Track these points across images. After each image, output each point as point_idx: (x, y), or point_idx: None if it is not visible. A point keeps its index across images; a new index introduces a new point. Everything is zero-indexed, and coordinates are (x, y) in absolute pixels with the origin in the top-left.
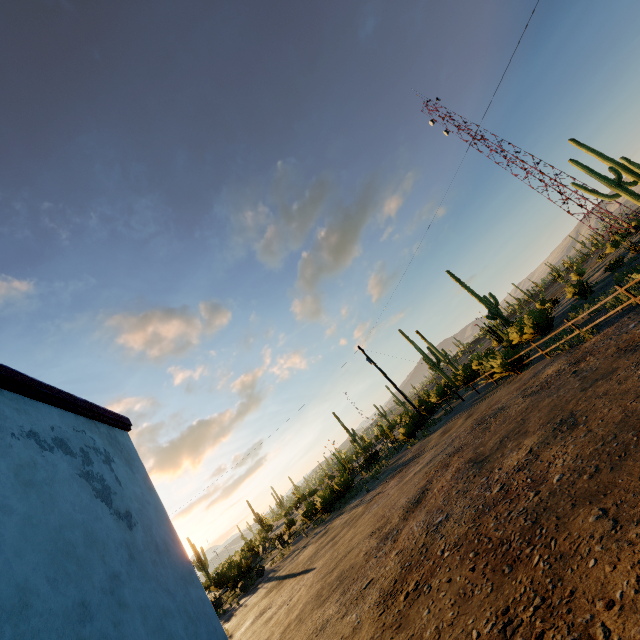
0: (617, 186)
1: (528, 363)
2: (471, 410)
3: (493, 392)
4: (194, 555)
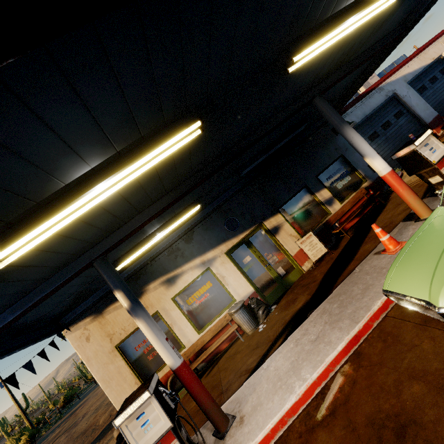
0: None
1: None
2: None
3: None
4: None
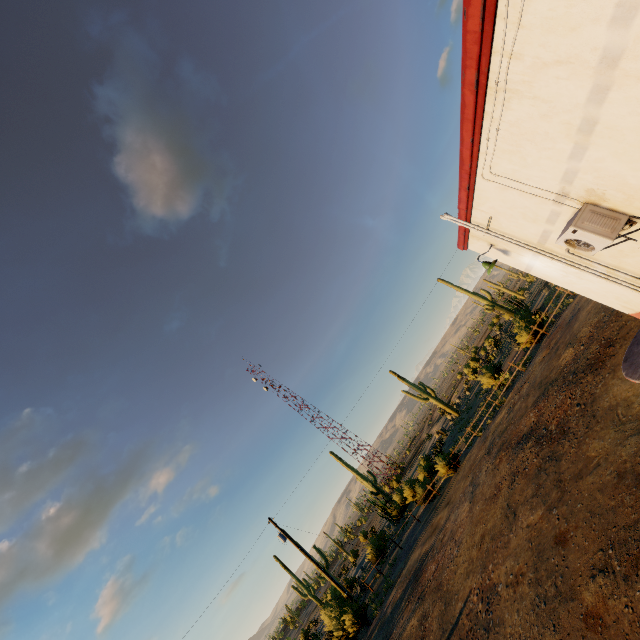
0: (426, 393)
1: (459, 460)
2: (438, 512)
3: (444, 495)
4: None
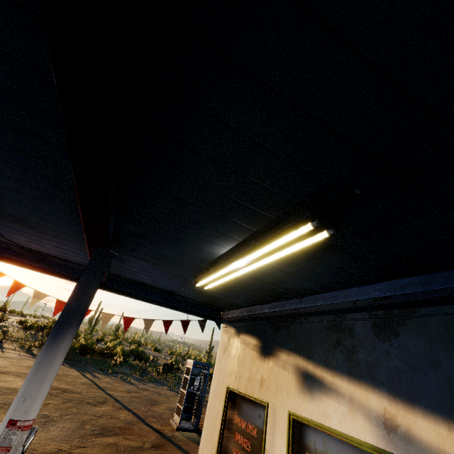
0: None
1: None
2: None
3: None
4: (95, 313)
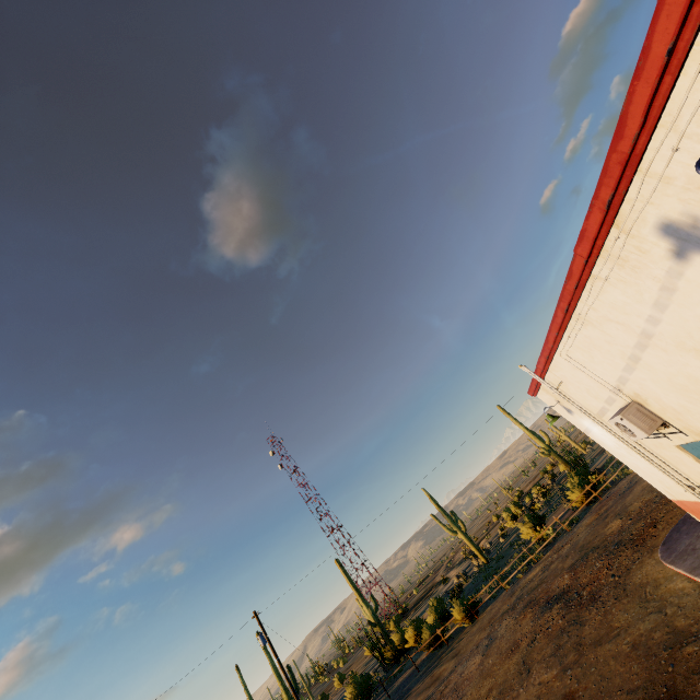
0: (456, 525)
1: (478, 611)
2: (442, 662)
3: (453, 645)
4: None
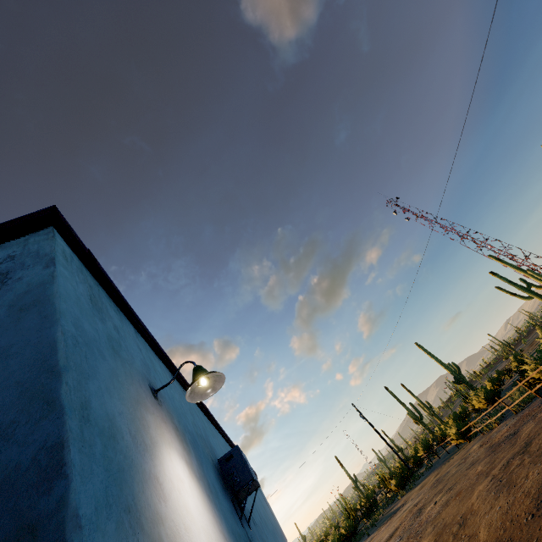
0: (528, 291)
1: (474, 434)
2: (440, 469)
3: (455, 455)
4: None
